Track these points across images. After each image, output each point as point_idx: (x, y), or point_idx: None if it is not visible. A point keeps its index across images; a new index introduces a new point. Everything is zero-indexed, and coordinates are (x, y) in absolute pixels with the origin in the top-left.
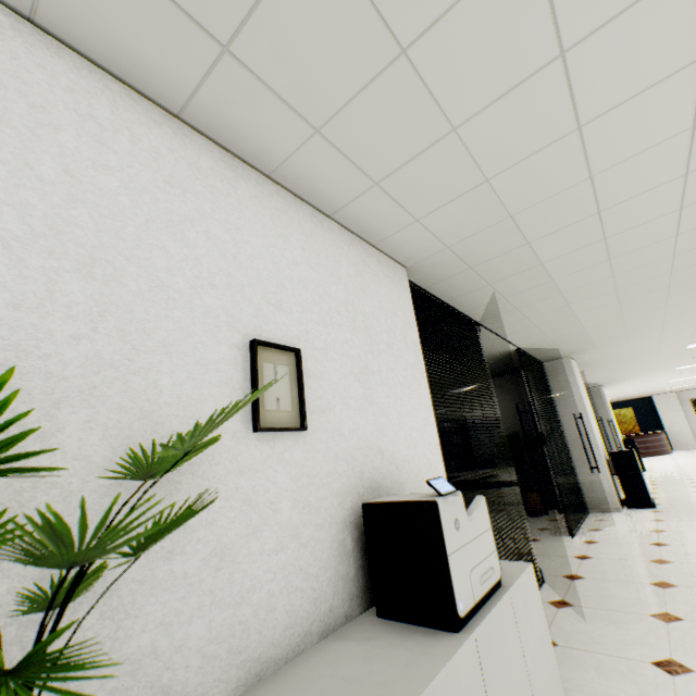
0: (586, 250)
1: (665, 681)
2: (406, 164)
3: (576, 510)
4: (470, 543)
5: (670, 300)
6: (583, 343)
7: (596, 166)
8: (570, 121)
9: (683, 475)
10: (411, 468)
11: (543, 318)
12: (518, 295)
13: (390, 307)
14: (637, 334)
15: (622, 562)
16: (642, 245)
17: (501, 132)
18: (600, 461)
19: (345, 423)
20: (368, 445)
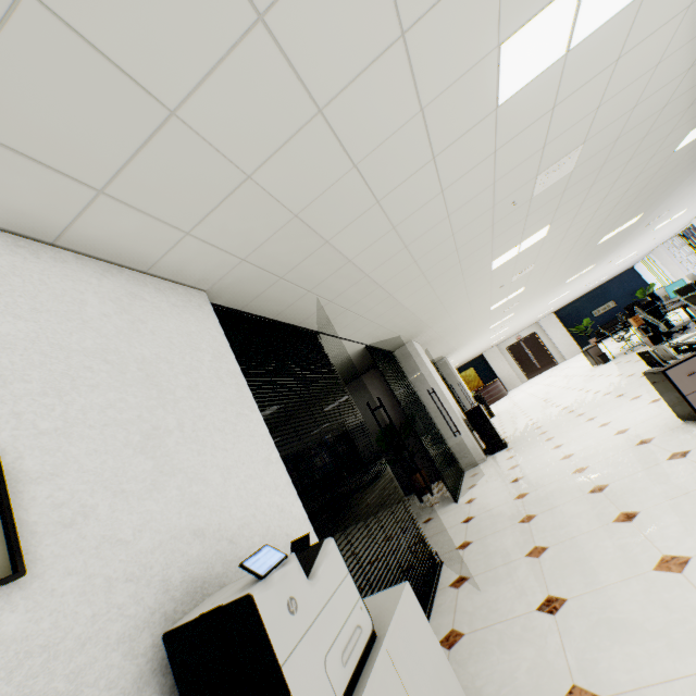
0: (384, 241)
1: (550, 625)
2: (130, 162)
3: (455, 474)
4: (319, 617)
5: (465, 274)
6: (417, 325)
7: (356, 154)
8: (307, 103)
9: (518, 410)
10: (254, 530)
11: (375, 312)
12: (342, 295)
13: (188, 341)
14: (454, 307)
15: (496, 510)
16: (426, 229)
17: (236, 116)
18: (460, 423)
19: (123, 522)
20: (174, 534)
